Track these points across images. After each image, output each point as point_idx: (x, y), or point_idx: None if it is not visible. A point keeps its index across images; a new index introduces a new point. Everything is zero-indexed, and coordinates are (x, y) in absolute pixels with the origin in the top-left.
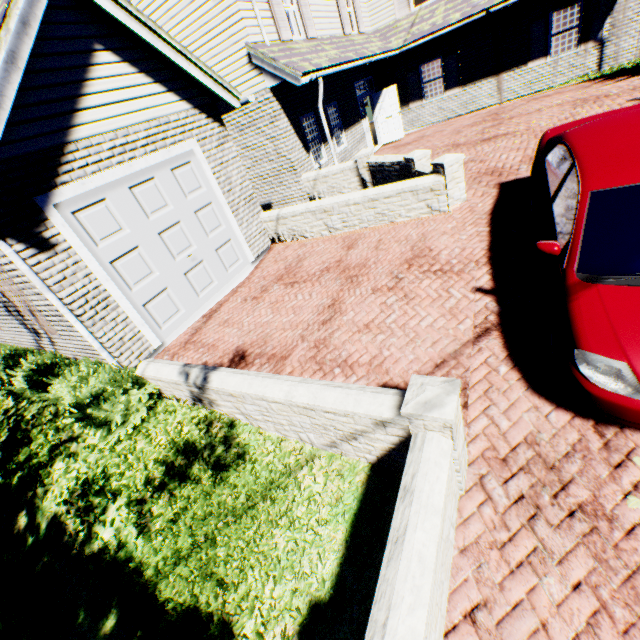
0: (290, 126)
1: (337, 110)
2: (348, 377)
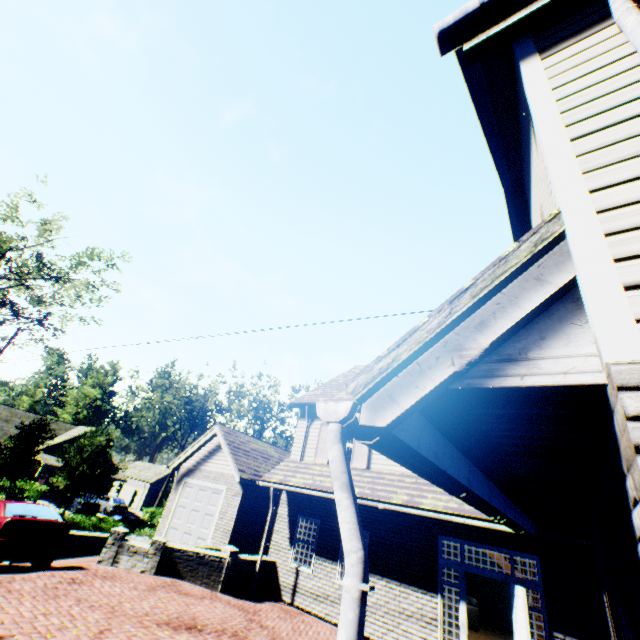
0: (287, 514)
1: (367, 540)
2: (71, 558)
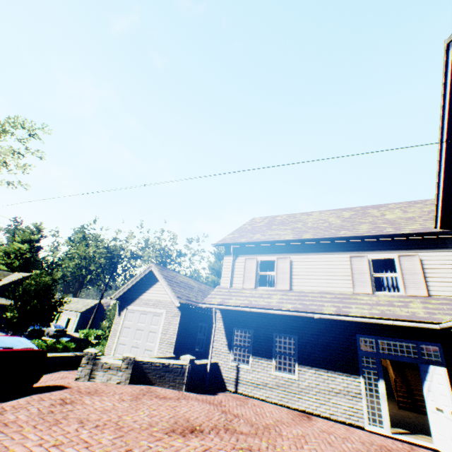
0: (223, 328)
1: (295, 342)
2: None
